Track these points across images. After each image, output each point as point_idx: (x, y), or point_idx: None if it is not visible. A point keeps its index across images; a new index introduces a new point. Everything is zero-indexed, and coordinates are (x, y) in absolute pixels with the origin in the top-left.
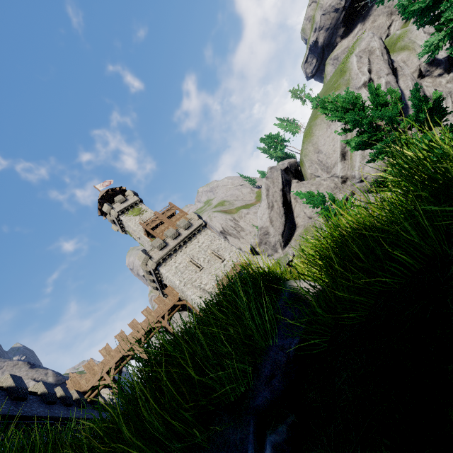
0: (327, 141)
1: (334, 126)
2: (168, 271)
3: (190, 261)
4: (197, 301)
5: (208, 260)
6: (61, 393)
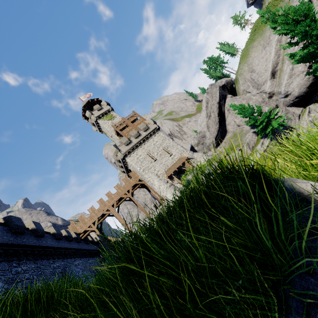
0: (261, 61)
1: (269, 48)
2: (131, 160)
3: (147, 154)
4: (151, 182)
5: (160, 154)
6: (65, 233)
